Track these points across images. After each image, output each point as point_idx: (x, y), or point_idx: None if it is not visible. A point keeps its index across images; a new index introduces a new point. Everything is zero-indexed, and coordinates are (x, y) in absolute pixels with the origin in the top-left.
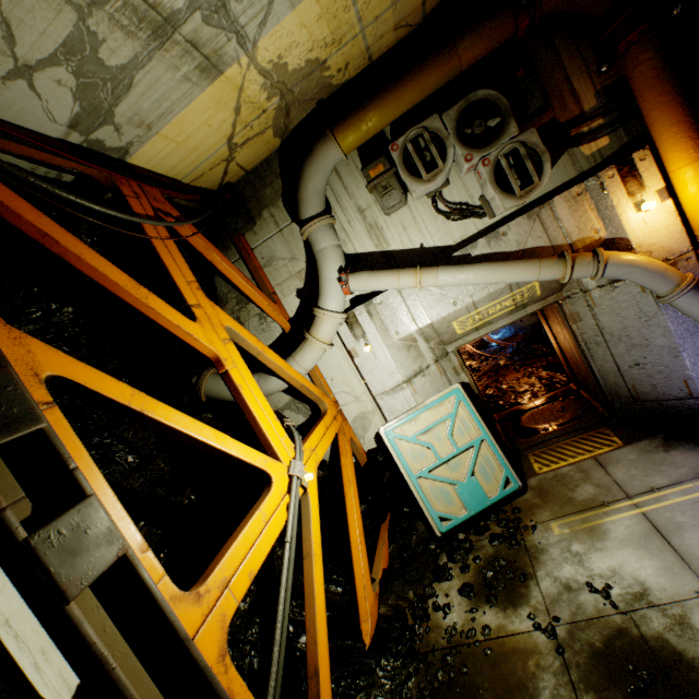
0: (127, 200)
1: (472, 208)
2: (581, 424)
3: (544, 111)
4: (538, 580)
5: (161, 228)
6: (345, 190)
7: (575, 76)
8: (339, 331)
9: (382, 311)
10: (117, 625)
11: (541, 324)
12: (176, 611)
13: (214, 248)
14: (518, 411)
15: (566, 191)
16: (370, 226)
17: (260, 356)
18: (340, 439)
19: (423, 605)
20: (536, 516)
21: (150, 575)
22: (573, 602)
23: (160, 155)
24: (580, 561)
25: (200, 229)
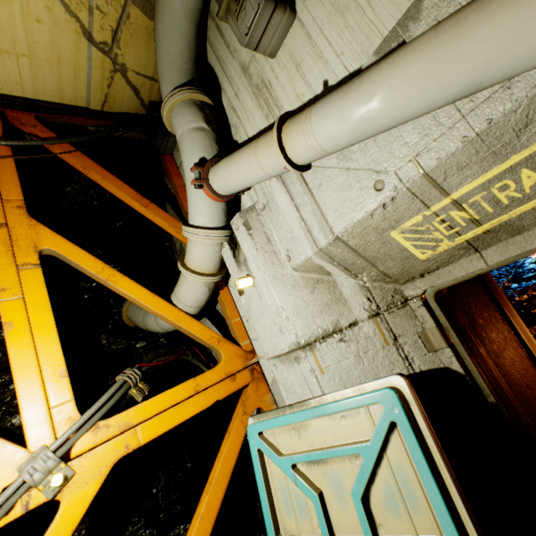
0: None
1: None
2: None
3: None
4: None
5: (1, 148)
6: (228, 49)
7: None
8: (223, 255)
9: (267, 221)
10: None
11: None
12: None
13: (97, 167)
14: None
15: None
16: (257, 88)
17: (109, 286)
18: (237, 407)
19: None
20: None
21: None
22: None
23: (26, 78)
24: None
25: (79, 149)
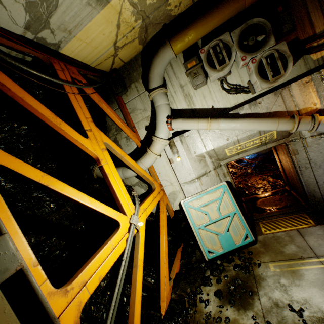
0: (56, 71)
1: (242, 87)
2: (291, 210)
3: (292, 32)
4: (259, 296)
5: (74, 88)
6: (174, 75)
7: (313, 12)
8: (164, 149)
9: (188, 140)
10: (13, 308)
11: (271, 153)
12: (50, 300)
13: (103, 101)
14: (255, 198)
15: (299, 80)
16: (186, 95)
17: (122, 159)
18: (161, 203)
19: (194, 298)
20: (261, 258)
21: (36, 280)
22: (279, 314)
23: (77, 49)
24: (285, 290)
25: (97, 91)
